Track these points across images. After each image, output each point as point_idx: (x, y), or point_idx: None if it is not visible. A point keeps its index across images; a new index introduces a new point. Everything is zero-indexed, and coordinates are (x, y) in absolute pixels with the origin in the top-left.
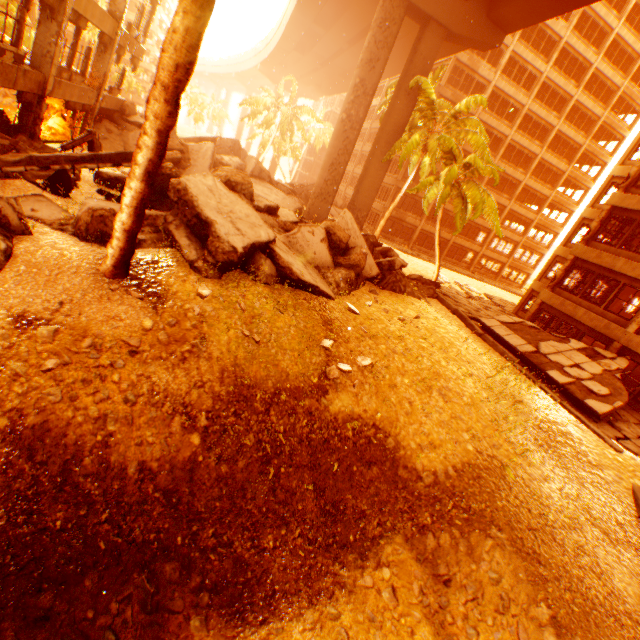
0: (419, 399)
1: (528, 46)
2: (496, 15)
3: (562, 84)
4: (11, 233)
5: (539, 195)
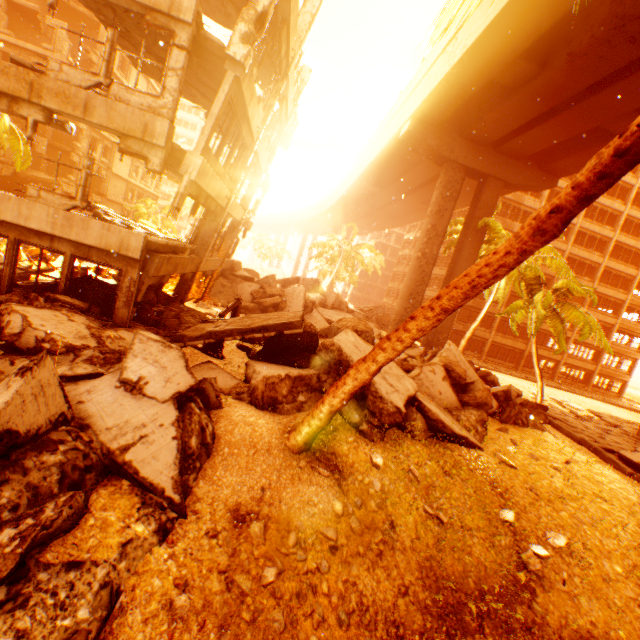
0: None
1: (566, 179)
2: (548, 166)
3: (608, 203)
4: (209, 410)
5: (613, 299)
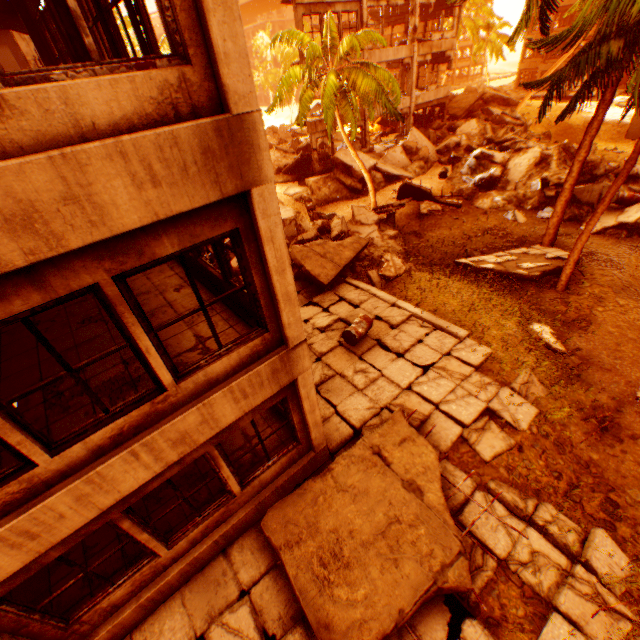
0: None
1: None
2: None
3: None
4: None
5: None
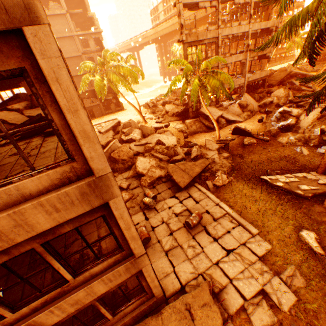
0: None
1: None
2: None
3: None
4: None
5: None
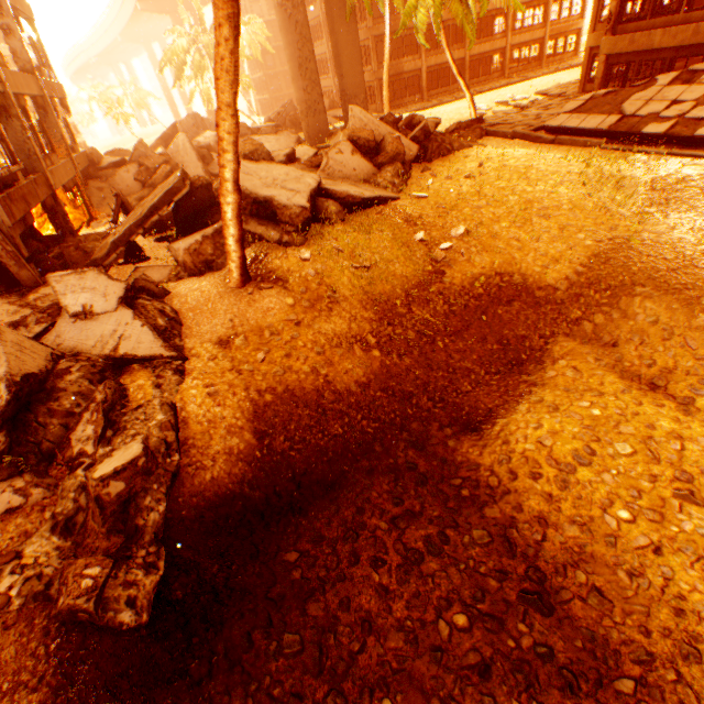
0: (523, 232)
1: None
2: None
3: None
4: (161, 300)
5: None
